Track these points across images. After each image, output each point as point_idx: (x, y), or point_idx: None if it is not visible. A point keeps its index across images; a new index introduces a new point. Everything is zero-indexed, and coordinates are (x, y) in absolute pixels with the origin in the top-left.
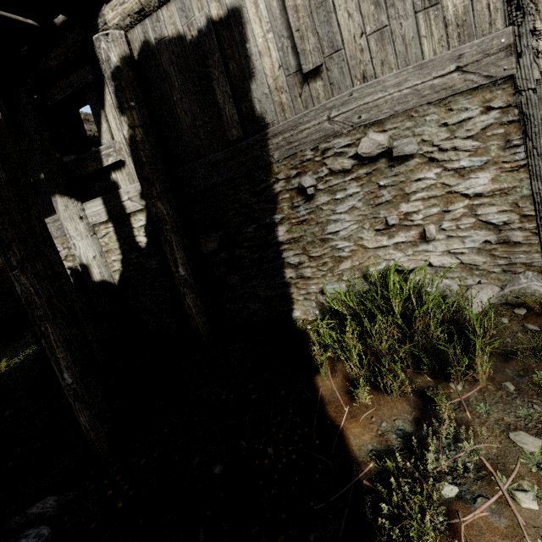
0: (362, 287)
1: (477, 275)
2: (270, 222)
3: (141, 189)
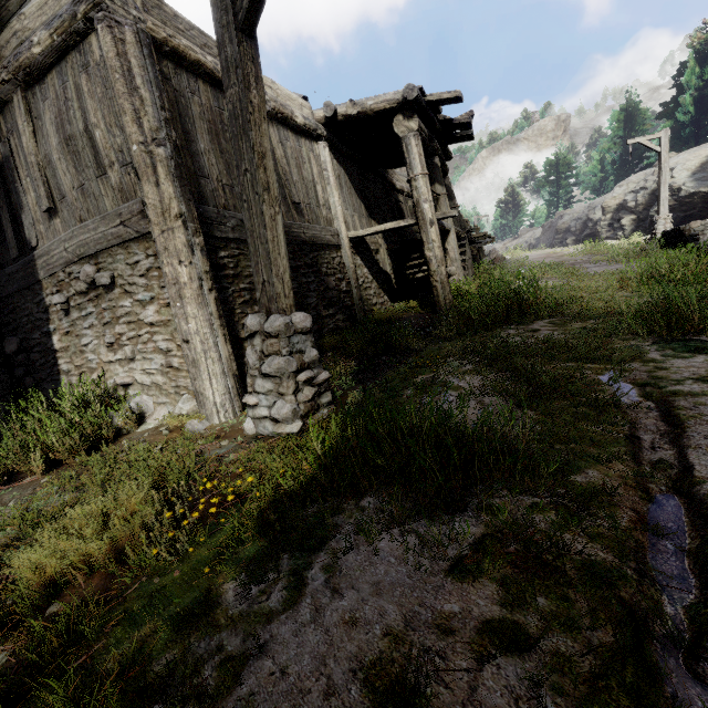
0: (98, 397)
1: (162, 394)
2: (48, 331)
3: None
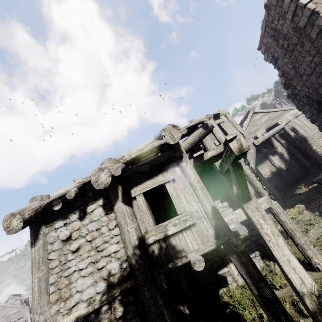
0: None
1: None
2: (312, 147)
3: (288, 149)
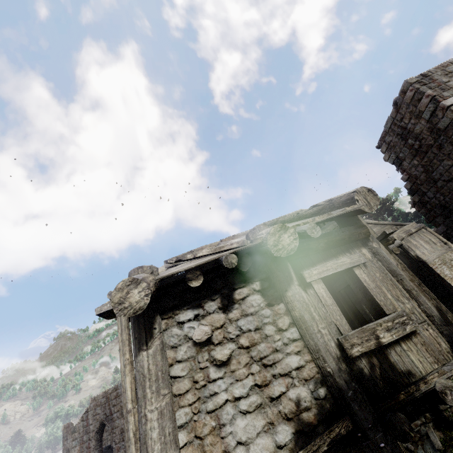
0: None
1: None
2: None
3: None
